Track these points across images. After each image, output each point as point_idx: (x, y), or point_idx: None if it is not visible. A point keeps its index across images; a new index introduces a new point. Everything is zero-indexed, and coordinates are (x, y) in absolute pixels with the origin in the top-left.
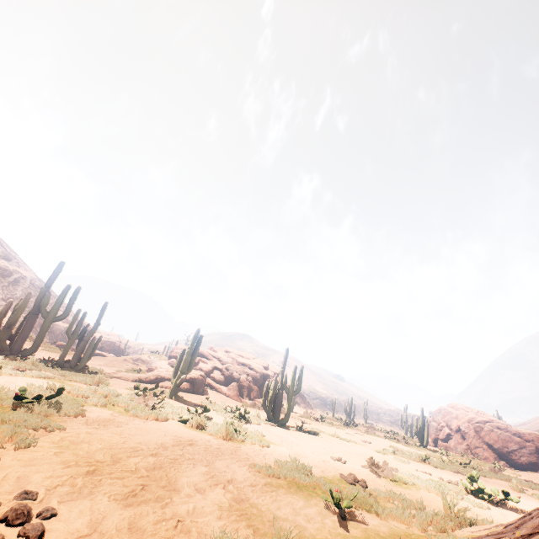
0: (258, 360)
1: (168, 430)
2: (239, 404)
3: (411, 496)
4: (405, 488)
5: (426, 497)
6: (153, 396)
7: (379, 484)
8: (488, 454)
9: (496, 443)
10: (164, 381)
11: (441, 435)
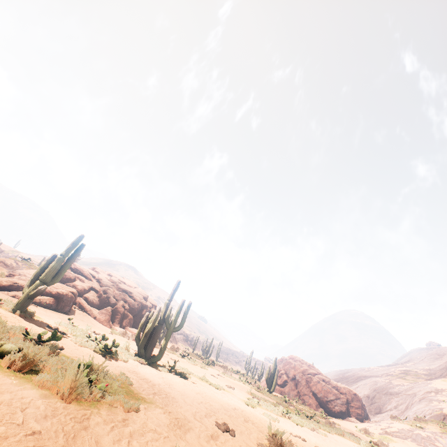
0: (139, 289)
1: None
2: (108, 331)
3: None
4: None
5: None
6: None
7: None
8: (312, 401)
9: (320, 393)
10: (21, 290)
11: (280, 381)
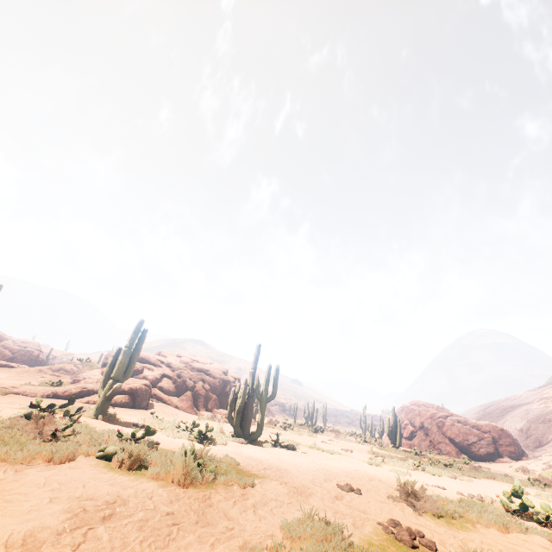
0: (216, 364)
1: (65, 484)
2: (194, 418)
3: (490, 548)
4: (462, 527)
5: (501, 541)
6: (64, 416)
7: (433, 531)
8: (450, 448)
9: (457, 437)
10: (93, 394)
11: (406, 433)
